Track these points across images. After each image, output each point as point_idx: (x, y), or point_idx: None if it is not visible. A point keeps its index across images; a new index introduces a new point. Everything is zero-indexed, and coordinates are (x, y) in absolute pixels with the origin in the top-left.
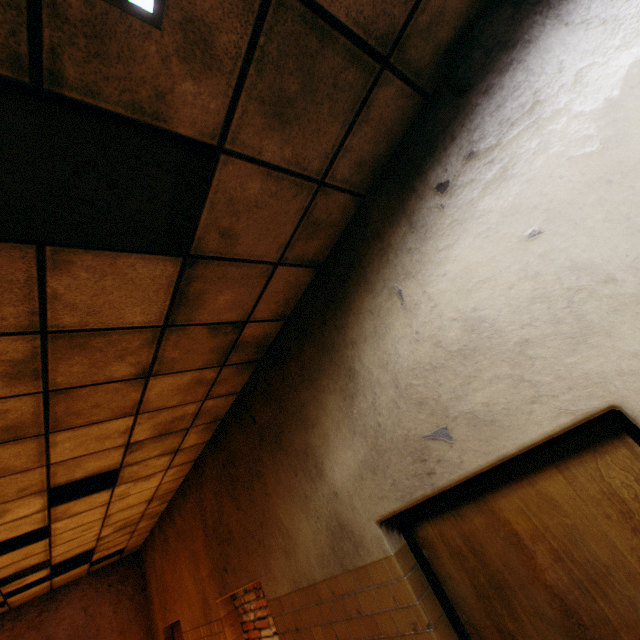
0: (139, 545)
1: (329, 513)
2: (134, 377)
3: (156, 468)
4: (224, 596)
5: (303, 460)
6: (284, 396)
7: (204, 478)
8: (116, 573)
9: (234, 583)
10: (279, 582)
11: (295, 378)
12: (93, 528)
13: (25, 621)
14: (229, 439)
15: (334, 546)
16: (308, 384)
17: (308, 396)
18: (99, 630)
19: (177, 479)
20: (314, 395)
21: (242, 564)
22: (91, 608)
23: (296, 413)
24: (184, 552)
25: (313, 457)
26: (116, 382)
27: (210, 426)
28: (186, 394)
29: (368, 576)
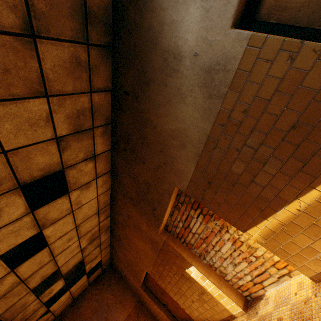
0: (109, 259)
1: (196, 75)
2: (21, 33)
3: (88, 176)
4: (161, 226)
5: (165, 67)
6: (135, 45)
7: (119, 174)
8: (104, 278)
9: (162, 210)
10: (186, 170)
11: (136, 19)
12: (73, 239)
13: (67, 320)
14: (120, 129)
15: (209, 93)
16: (145, 8)
17: (148, 17)
18: (108, 306)
19: (106, 192)
20: (152, 9)
21: (161, 192)
22: (99, 299)
23: (147, 43)
24: (130, 232)
25: (170, 54)
26: (8, 35)
27: (106, 131)
28: (74, 79)
29: (241, 76)
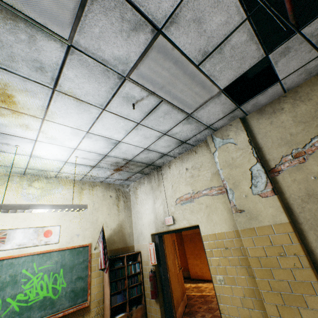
0: None
1: None
2: None
3: None
4: None
5: None
6: None
7: None
8: None
9: None
10: None
11: None
12: None
13: None
14: None
15: None
16: None
17: None
18: None
19: None
20: None
21: None
22: None
23: None
24: None
25: None
26: None
27: None
28: None
29: None
